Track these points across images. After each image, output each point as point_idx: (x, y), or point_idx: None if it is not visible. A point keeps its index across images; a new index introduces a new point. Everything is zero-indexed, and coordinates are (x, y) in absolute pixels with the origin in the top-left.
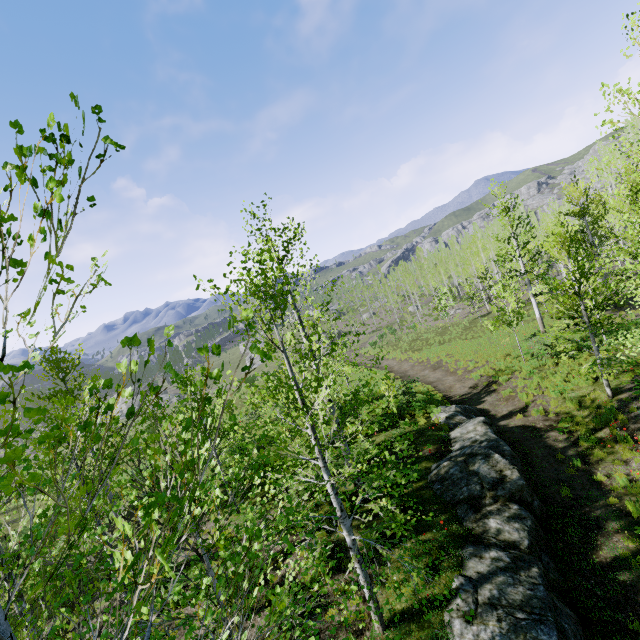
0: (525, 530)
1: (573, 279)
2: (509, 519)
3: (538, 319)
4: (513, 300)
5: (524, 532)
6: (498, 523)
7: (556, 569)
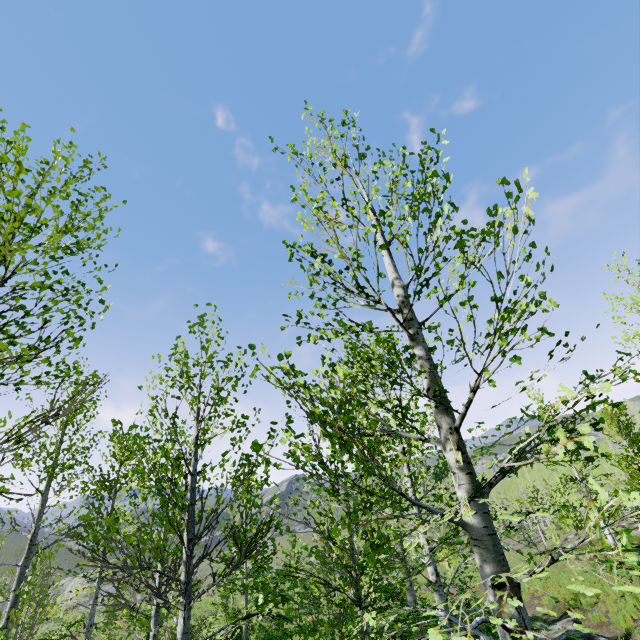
0: None
1: (633, 456)
2: None
3: (612, 544)
4: (575, 497)
5: None
6: None
7: None
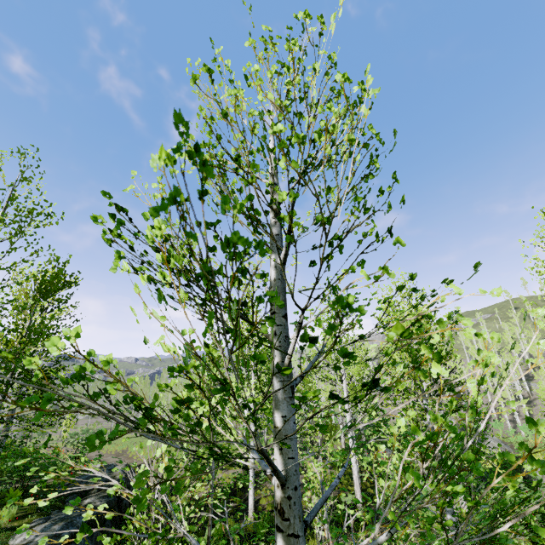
0: (107, 500)
1: None
2: (101, 497)
3: None
4: None
5: (105, 501)
6: (92, 499)
7: (111, 532)
